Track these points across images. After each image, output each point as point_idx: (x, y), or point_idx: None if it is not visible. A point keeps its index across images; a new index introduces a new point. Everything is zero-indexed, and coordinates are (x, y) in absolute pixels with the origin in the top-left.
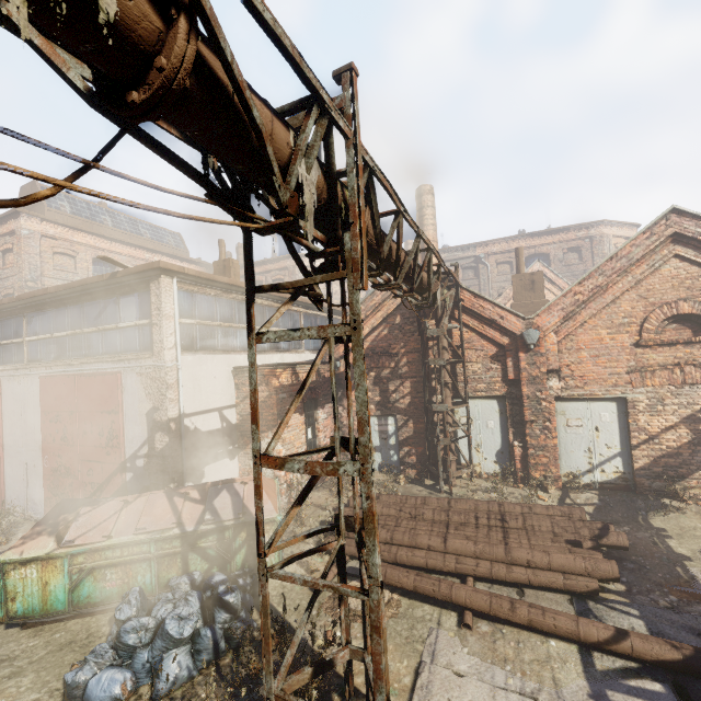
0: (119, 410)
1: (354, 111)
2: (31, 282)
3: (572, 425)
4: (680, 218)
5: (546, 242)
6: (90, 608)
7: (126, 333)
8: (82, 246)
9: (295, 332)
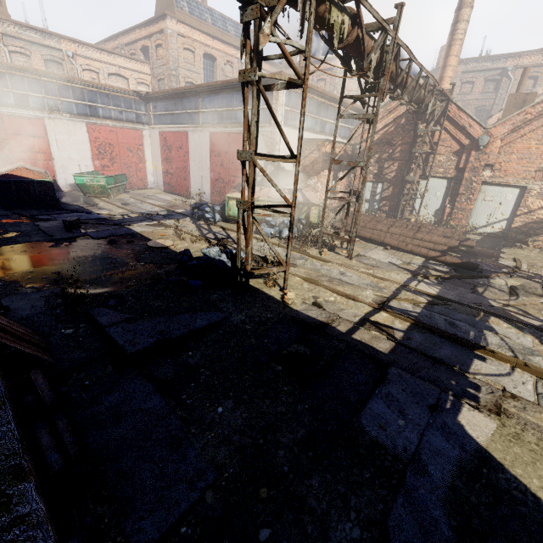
0: None
1: (398, 25)
2: (173, 71)
3: (486, 200)
4: None
5: None
6: None
7: None
8: (198, 43)
9: (354, 115)
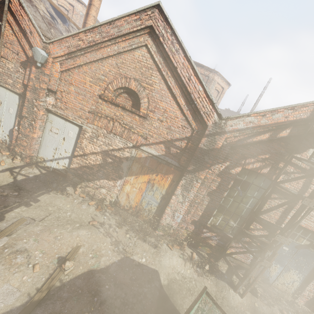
0: None
1: None
2: None
3: (53, 131)
4: (159, 16)
5: None
6: None
7: None
8: None
9: None
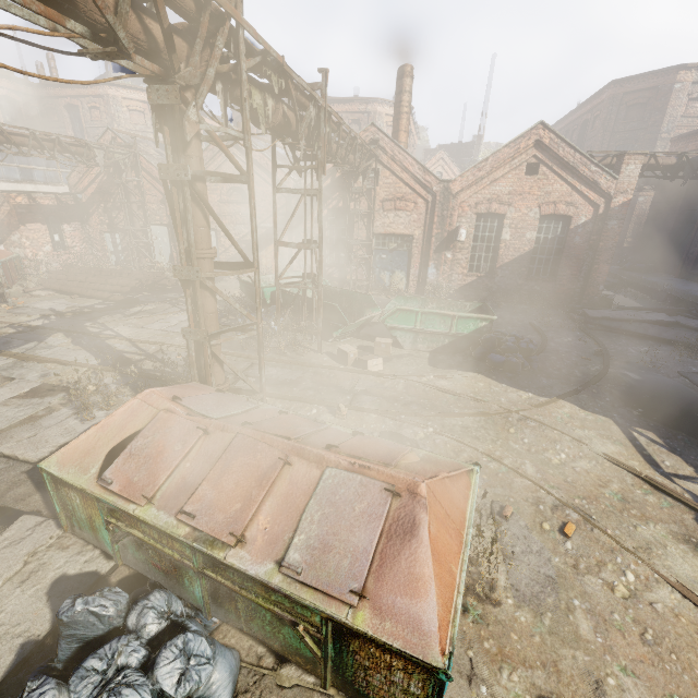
0: None
1: None
2: None
3: None
4: None
5: (337, 110)
6: None
7: None
8: None
9: None
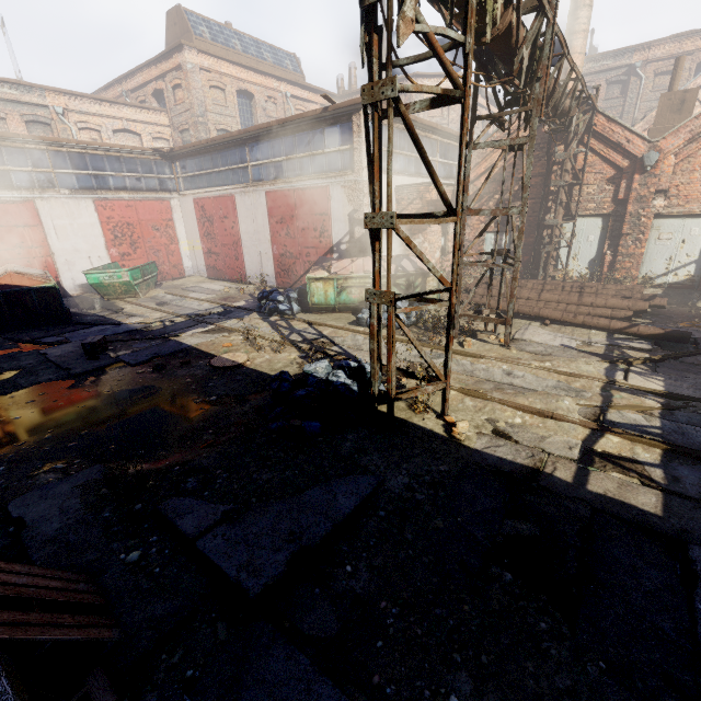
0: (329, 212)
1: (557, 2)
2: (200, 117)
3: (662, 238)
4: None
5: None
6: (344, 307)
7: (331, 157)
8: (228, 78)
9: (496, 142)
